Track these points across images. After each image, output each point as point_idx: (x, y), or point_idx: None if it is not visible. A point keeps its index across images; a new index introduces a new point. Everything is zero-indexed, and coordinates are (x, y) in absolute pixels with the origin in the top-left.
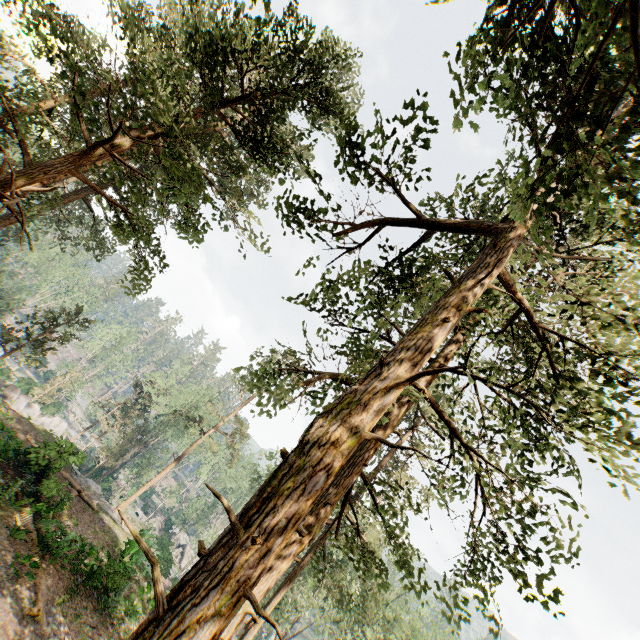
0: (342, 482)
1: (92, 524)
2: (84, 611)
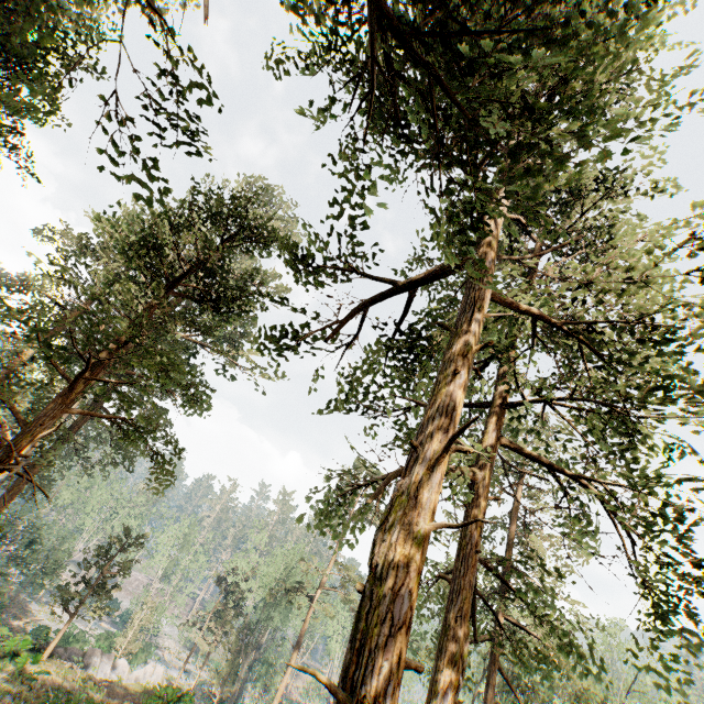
0: (460, 583)
1: None
2: None
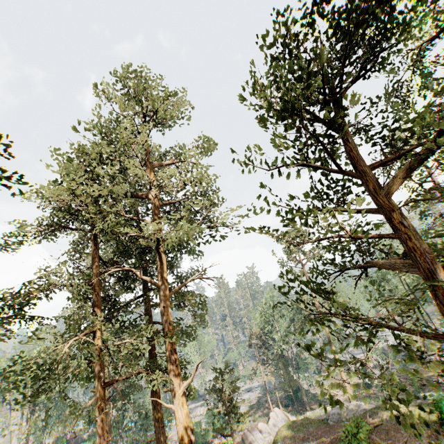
0: None
1: (400, 431)
2: None
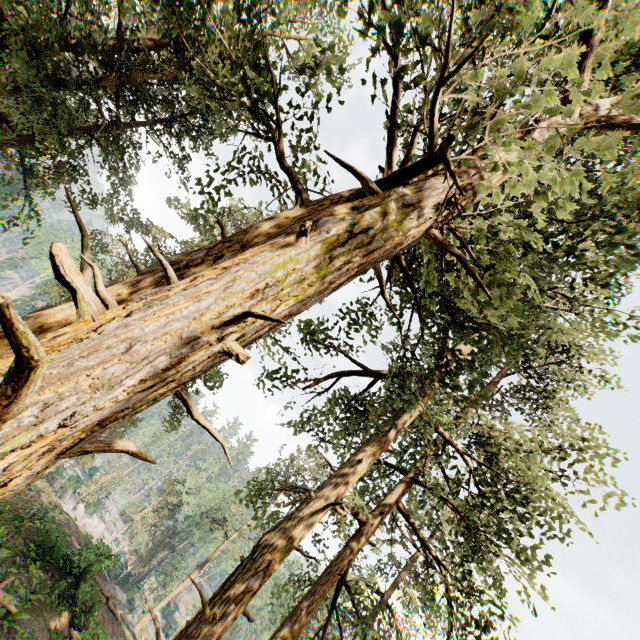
0: (318, 589)
1: (114, 635)
2: None
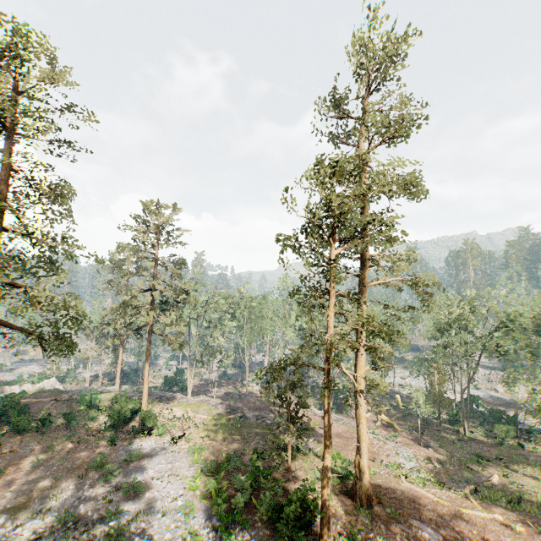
0: None
1: (70, 405)
2: (57, 434)
